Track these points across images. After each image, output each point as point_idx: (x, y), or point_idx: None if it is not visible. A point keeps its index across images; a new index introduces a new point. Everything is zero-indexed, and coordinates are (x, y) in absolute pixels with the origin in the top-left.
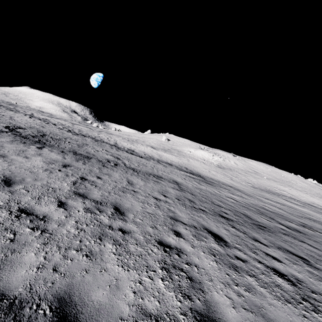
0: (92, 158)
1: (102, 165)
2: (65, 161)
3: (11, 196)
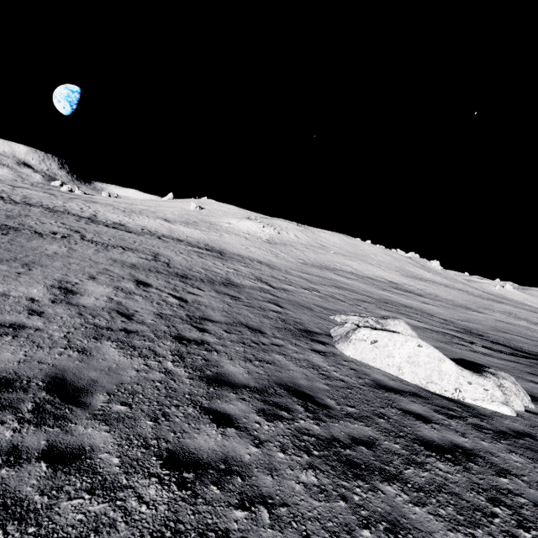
0: (24, 230)
1: (38, 236)
2: None
3: None
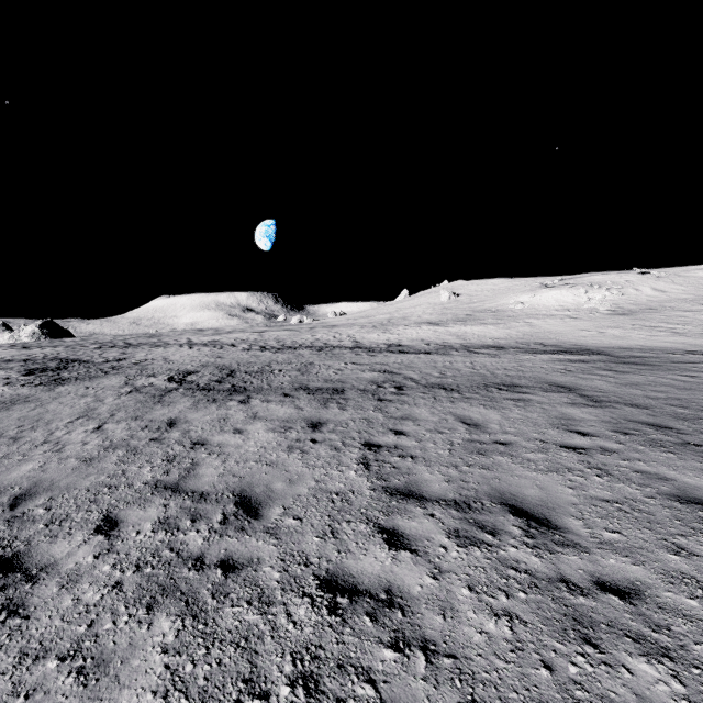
0: (345, 390)
1: (375, 399)
2: (305, 415)
3: (279, 545)
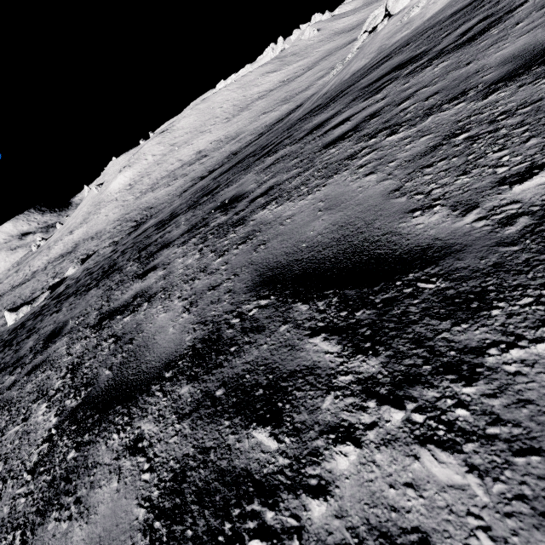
0: None
1: None
2: None
3: None
